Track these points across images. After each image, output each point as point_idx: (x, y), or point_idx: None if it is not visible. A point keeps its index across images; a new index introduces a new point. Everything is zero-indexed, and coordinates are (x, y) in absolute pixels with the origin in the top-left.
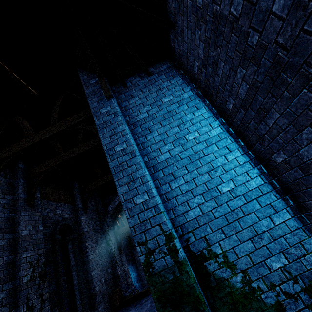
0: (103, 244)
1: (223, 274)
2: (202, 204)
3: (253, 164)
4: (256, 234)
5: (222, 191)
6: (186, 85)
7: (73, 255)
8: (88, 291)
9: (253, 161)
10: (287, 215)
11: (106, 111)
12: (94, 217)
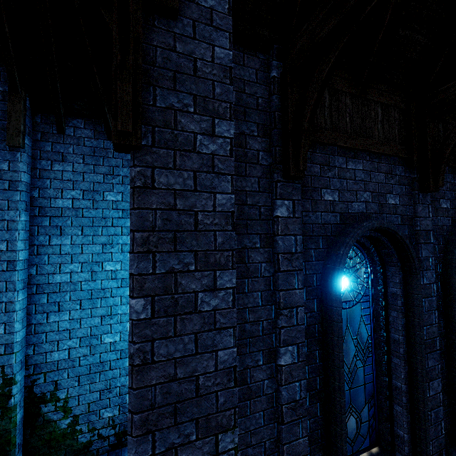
0: None
1: (54, 416)
2: (74, 348)
3: None
4: (108, 388)
5: (103, 341)
6: None
7: None
8: None
9: None
10: None
11: None
12: None
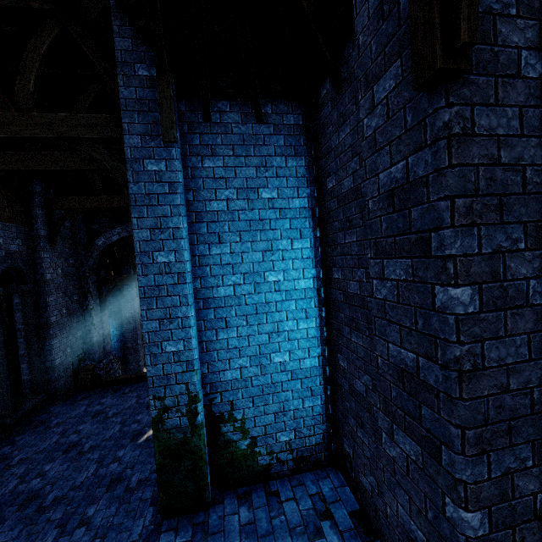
0: (75, 297)
1: (234, 436)
2: (245, 367)
3: (320, 342)
4: (282, 411)
5: (273, 361)
6: (307, 184)
7: (22, 315)
8: (43, 363)
9: (322, 339)
10: (319, 401)
11: (155, 170)
12: (67, 250)
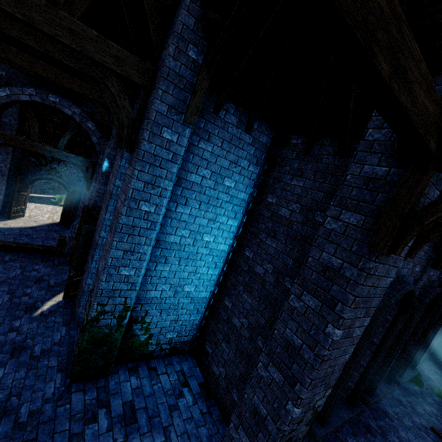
0: None
1: (139, 332)
2: (165, 291)
3: (216, 284)
4: (176, 320)
5: (184, 290)
6: (253, 186)
7: None
8: None
9: (217, 282)
10: (199, 317)
11: (168, 139)
12: None
